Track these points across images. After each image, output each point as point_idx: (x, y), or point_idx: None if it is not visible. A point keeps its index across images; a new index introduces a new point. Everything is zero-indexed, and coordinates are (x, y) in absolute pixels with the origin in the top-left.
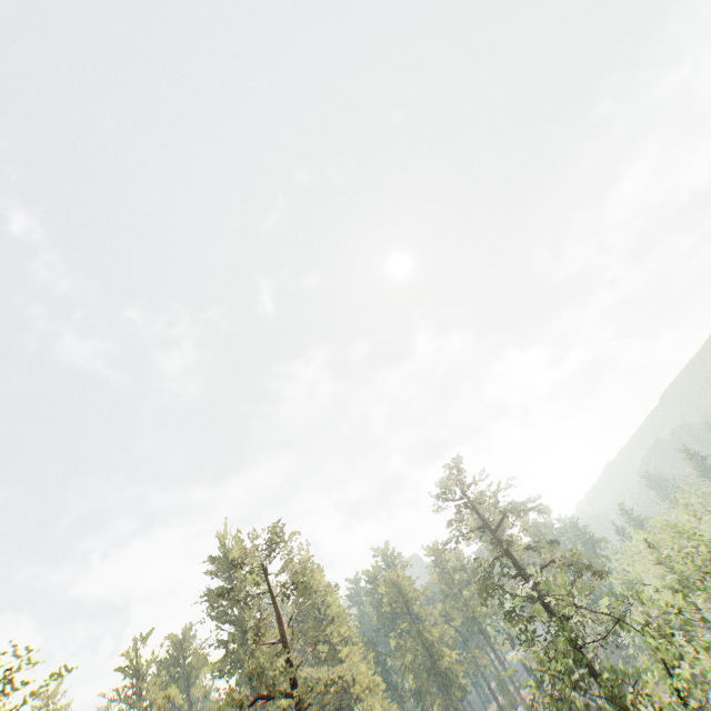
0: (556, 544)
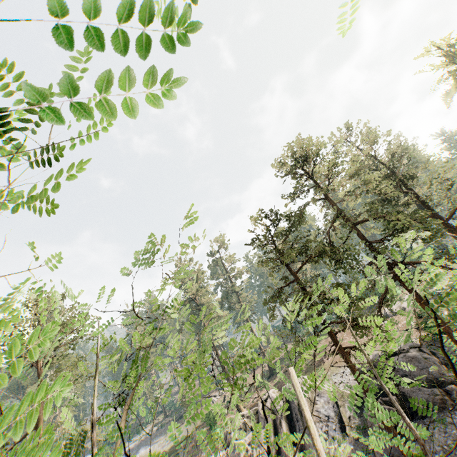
0: None
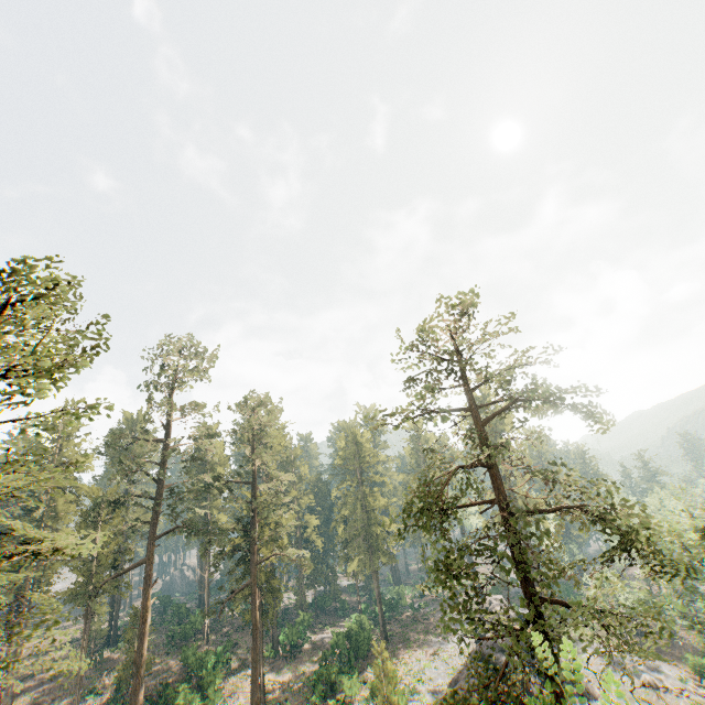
0: (601, 485)
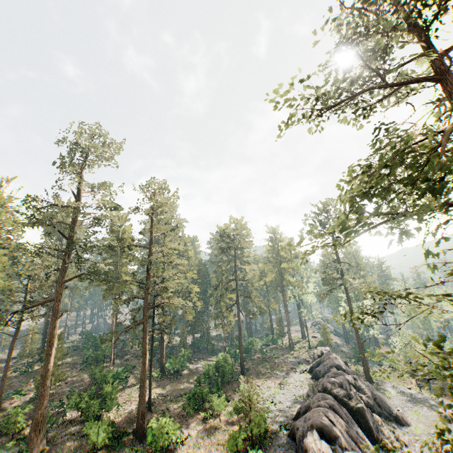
0: None
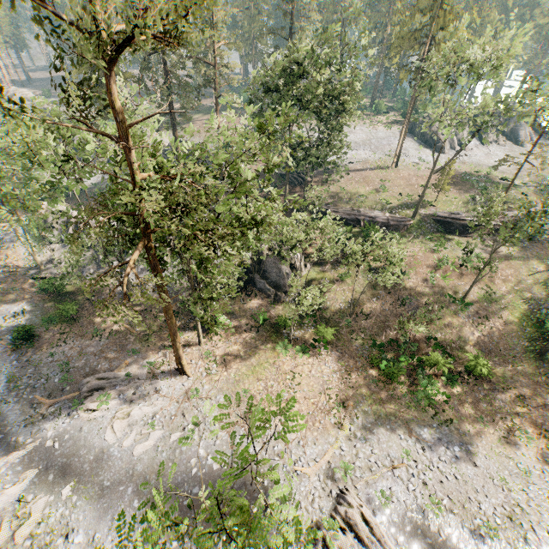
0: None
